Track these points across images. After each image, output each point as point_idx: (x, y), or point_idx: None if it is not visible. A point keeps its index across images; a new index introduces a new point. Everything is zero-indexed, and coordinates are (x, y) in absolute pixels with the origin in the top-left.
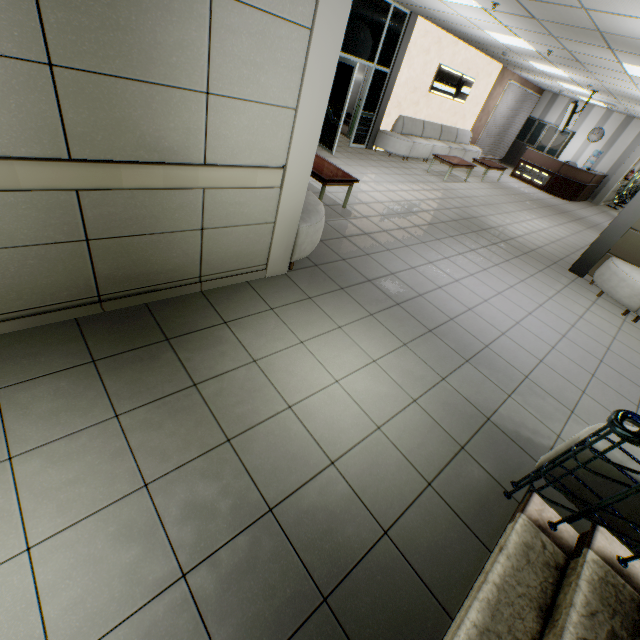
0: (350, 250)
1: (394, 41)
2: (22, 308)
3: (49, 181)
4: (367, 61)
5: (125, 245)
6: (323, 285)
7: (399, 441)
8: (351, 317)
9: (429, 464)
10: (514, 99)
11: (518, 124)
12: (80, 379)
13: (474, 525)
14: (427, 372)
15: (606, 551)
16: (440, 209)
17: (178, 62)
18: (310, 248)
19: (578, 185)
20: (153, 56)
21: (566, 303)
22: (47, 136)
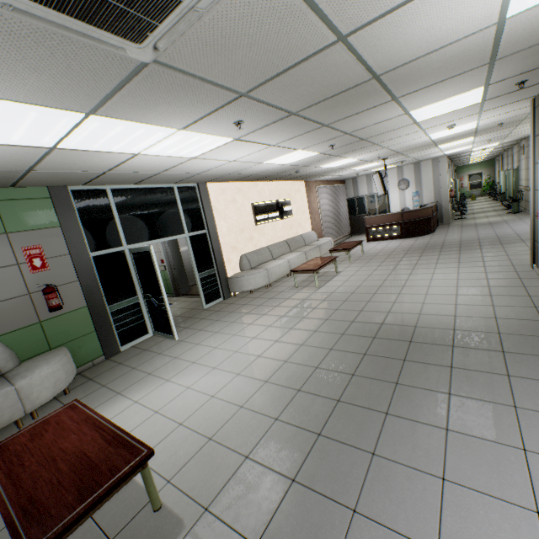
0: None
1: (195, 208)
2: None
3: None
4: (176, 235)
5: None
6: None
7: None
8: None
9: None
10: (328, 195)
11: (343, 207)
12: None
13: None
14: None
15: None
16: (334, 343)
17: None
18: None
19: (426, 220)
20: None
21: None
22: None
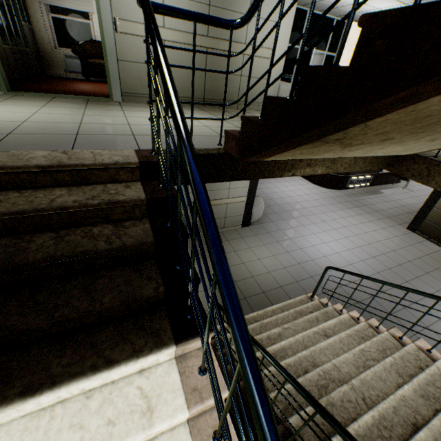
0: None
1: (337, 38)
2: (183, 96)
3: (201, 43)
4: (321, 51)
5: (215, 77)
6: None
7: None
8: None
9: None
10: None
11: None
12: (200, 111)
13: None
14: None
15: None
16: None
17: (241, 4)
18: None
19: None
20: (235, 2)
21: None
22: (204, 29)
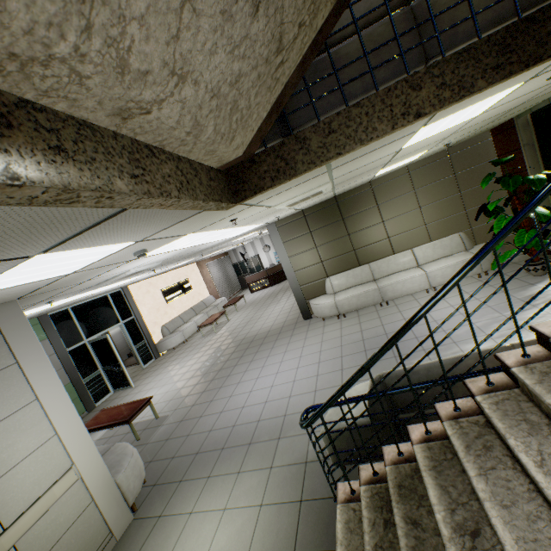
0: (175, 445)
1: (124, 304)
2: None
3: None
4: (115, 324)
5: None
6: (166, 494)
7: (264, 547)
8: (196, 495)
9: (288, 539)
10: (217, 266)
11: (231, 271)
12: None
13: (329, 545)
14: (260, 475)
15: (367, 477)
16: (221, 353)
17: None
18: (139, 480)
19: (282, 271)
20: None
21: (312, 341)
22: None
